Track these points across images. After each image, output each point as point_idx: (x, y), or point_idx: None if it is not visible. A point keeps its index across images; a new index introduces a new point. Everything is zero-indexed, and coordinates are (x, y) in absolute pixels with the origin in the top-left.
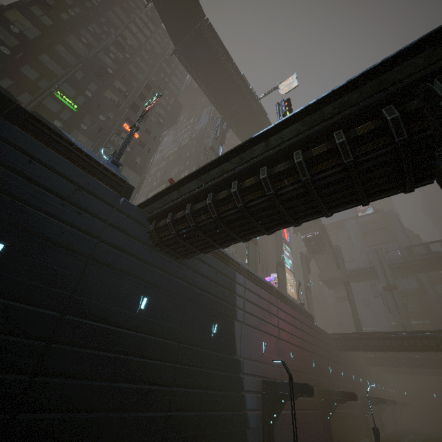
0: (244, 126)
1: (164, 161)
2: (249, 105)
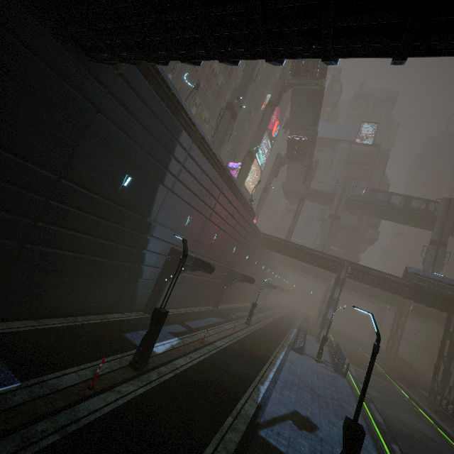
0: None
1: None
2: None
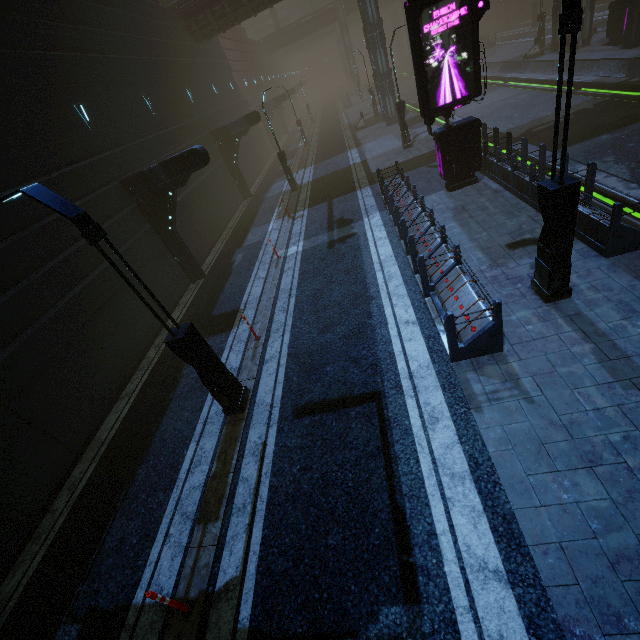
0: None
1: None
2: None
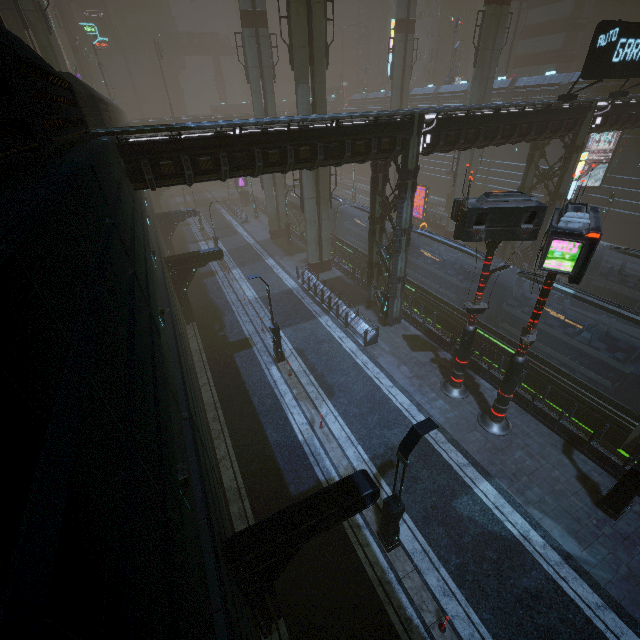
0: None
1: None
2: None
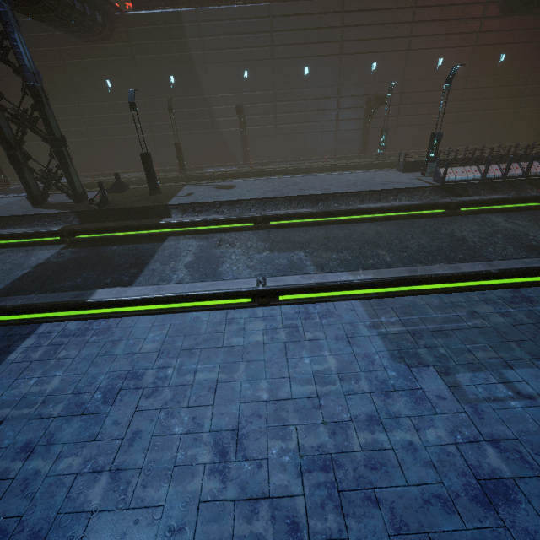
0: None
1: None
2: None
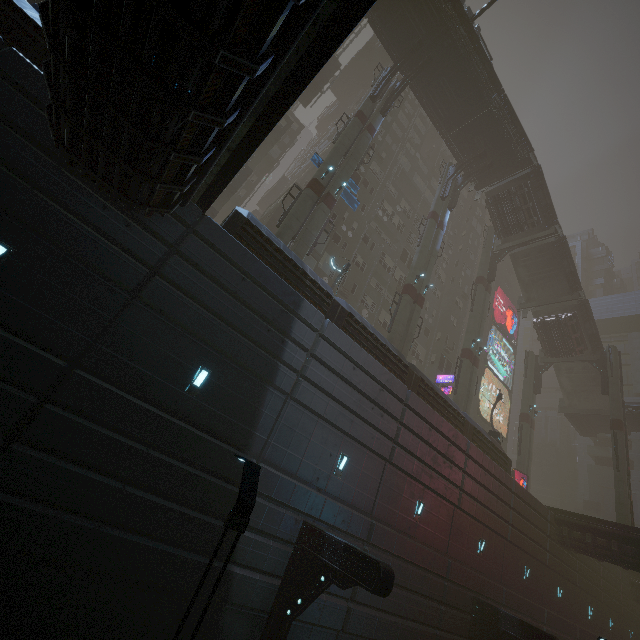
0: (437, 80)
1: (307, 169)
2: (449, 29)
